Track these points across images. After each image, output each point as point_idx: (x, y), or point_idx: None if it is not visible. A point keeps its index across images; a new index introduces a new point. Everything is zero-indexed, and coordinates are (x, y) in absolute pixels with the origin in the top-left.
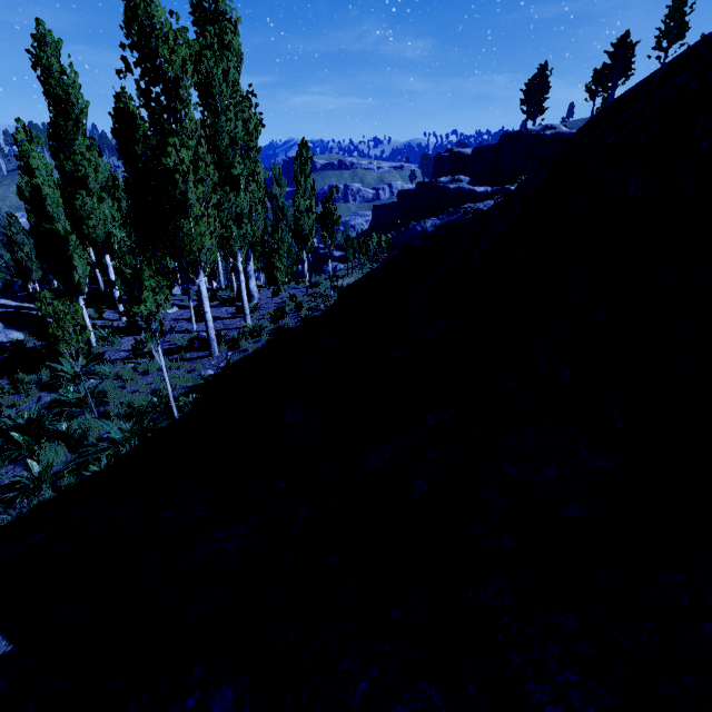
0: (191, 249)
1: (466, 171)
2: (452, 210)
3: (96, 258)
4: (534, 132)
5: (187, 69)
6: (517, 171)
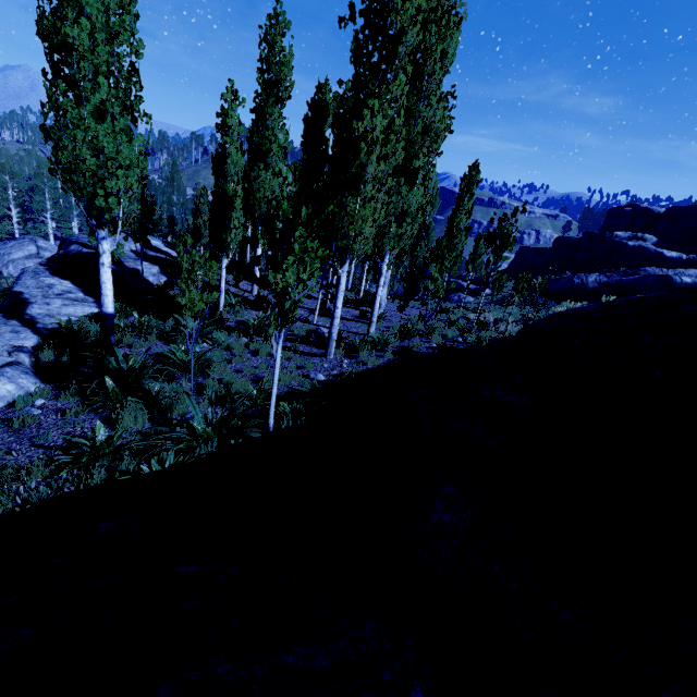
0: (347, 233)
1: (652, 231)
2: (626, 270)
3: (251, 234)
4: None
5: (417, 20)
6: None
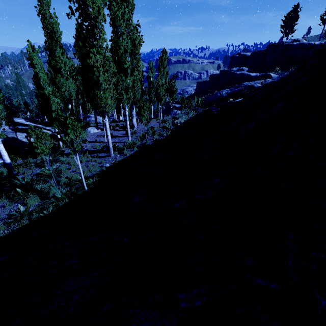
0: (101, 105)
1: (246, 65)
2: (237, 85)
3: None
4: (287, 43)
5: (100, 12)
6: (275, 65)
